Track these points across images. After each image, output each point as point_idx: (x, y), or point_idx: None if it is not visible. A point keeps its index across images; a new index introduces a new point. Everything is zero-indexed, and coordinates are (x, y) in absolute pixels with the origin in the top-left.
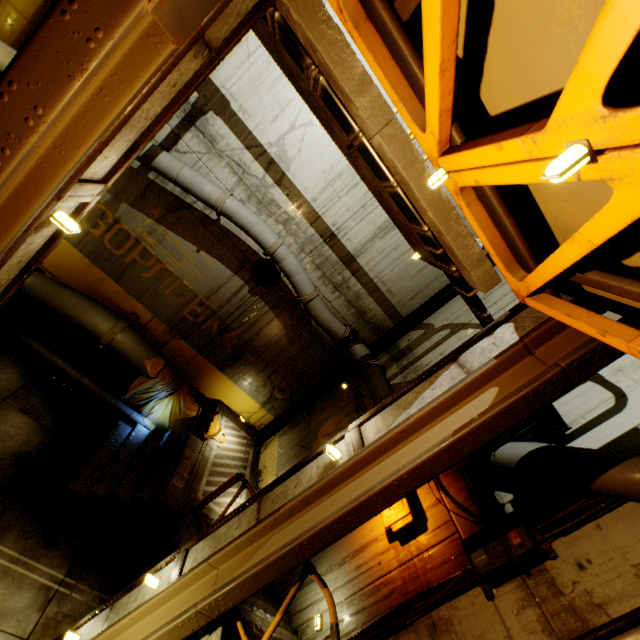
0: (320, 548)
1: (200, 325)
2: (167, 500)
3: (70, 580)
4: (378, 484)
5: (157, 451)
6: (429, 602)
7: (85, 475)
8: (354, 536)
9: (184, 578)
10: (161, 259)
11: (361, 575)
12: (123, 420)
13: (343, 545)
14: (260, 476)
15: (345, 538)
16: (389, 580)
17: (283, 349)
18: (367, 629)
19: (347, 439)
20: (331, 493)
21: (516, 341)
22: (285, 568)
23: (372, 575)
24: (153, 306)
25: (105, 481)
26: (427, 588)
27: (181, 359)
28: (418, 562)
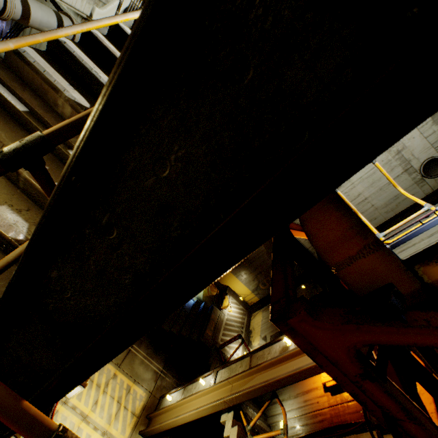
0: (278, 387)
1: None
2: (204, 341)
3: (164, 371)
4: (305, 365)
5: (198, 313)
6: (344, 431)
7: (168, 322)
8: (304, 383)
9: (217, 384)
10: None
11: (306, 406)
12: None
13: (297, 386)
14: (251, 334)
15: (298, 383)
16: (322, 413)
17: (264, 260)
18: (308, 435)
19: None
20: (284, 362)
21: None
22: (262, 392)
23: (313, 407)
24: None
25: (176, 326)
26: (343, 423)
27: None
28: (340, 407)
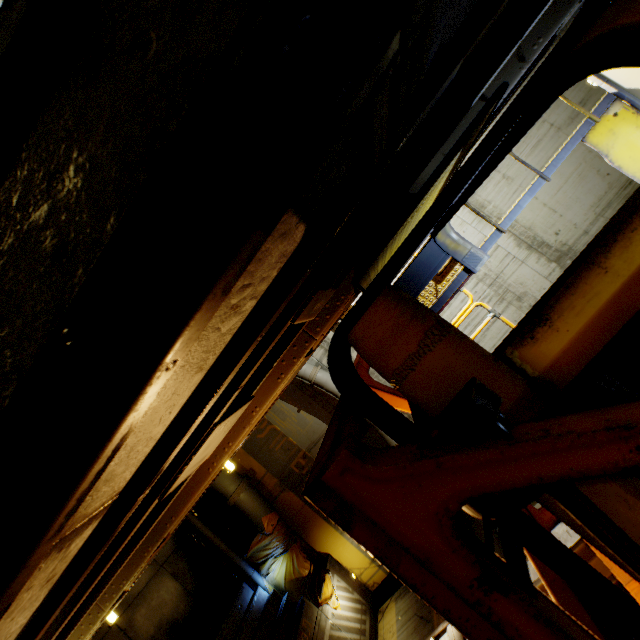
0: None
1: (305, 476)
2: None
3: None
4: None
5: (276, 619)
6: None
7: None
8: None
9: None
10: (271, 421)
11: None
12: (246, 581)
13: None
14: None
15: None
16: None
17: None
18: None
19: (449, 632)
20: None
21: (577, 540)
22: None
23: None
24: (266, 462)
25: None
26: None
27: (291, 510)
28: None
